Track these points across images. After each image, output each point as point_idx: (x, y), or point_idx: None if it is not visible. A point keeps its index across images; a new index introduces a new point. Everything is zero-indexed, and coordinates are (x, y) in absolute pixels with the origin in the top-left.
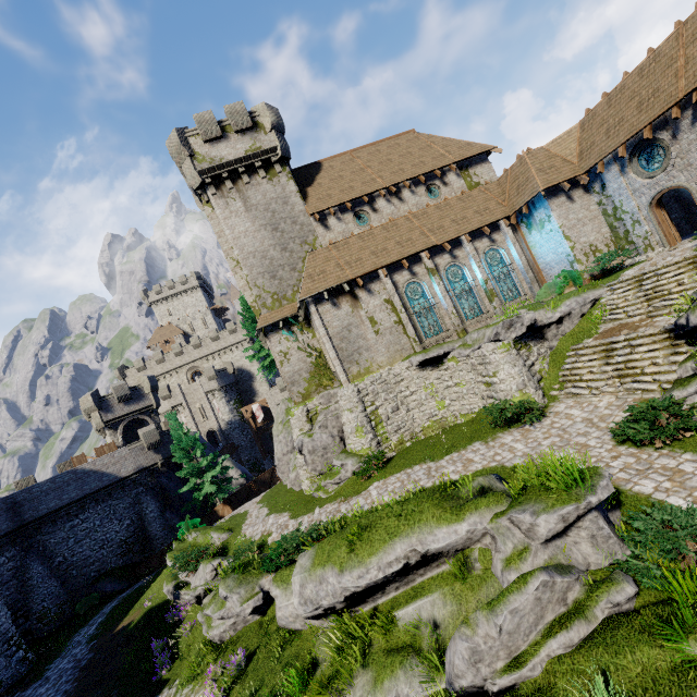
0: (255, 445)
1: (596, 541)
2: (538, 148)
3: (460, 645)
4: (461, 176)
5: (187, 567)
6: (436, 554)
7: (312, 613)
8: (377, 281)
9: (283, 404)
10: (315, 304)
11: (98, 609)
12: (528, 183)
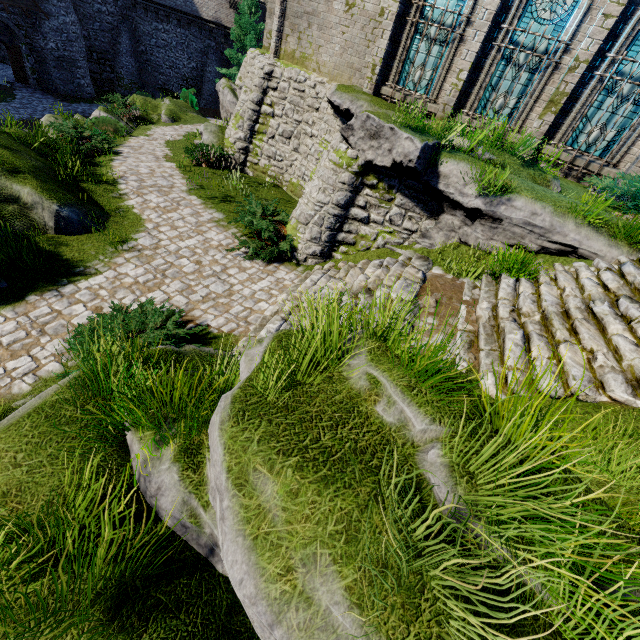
0: None
1: None
2: None
3: None
4: None
5: (108, 105)
6: None
7: None
8: None
9: None
10: None
11: None
12: None
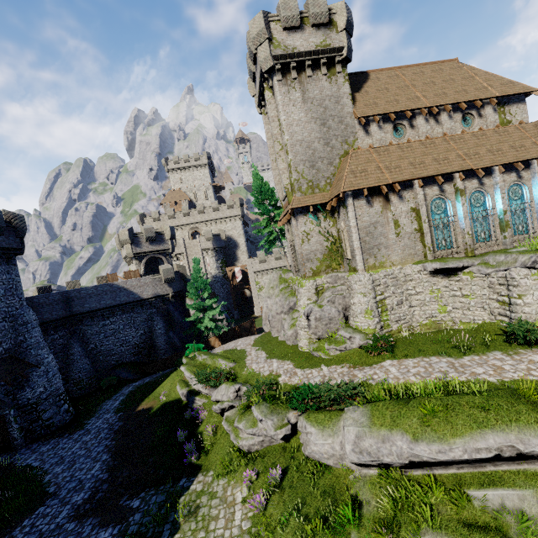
0: (229, 298)
1: None
2: None
3: None
4: (497, 111)
5: (209, 383)
6: (533, 456)
7: (364, 462)
8: (409, 190)
9: (276, 274)
10: (352, 197)
11: (117, 388)
12: None
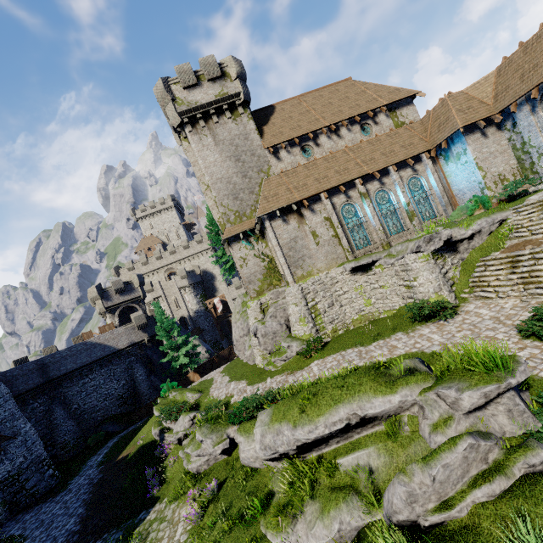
0: (215, 330)
1: (512, 415)
2: (458, 92)
3: (398, 488)
4: (389, 117)
5: (170, 417)
6: (372, 418)
7: (270, 456)
8: (319, 202)
9: (240, 298)
10: (269, 220)
11: (103, 443)
12: (449, 122)
